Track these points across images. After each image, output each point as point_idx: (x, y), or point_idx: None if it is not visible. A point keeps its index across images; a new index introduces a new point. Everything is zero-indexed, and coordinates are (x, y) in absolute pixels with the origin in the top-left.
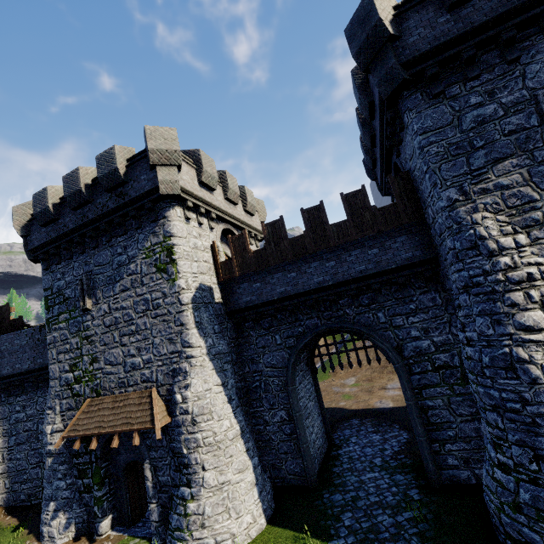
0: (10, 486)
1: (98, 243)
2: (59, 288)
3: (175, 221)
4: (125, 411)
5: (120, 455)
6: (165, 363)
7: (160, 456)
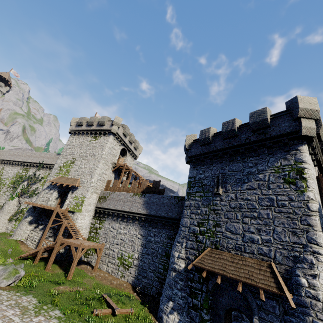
0: (137, 275)
1: (233, 159)
2: (199, 178)
3: (306, 153)
4: (245, 269)
5: (222, 297)
6: (285, 248)
7: (270, 320)
